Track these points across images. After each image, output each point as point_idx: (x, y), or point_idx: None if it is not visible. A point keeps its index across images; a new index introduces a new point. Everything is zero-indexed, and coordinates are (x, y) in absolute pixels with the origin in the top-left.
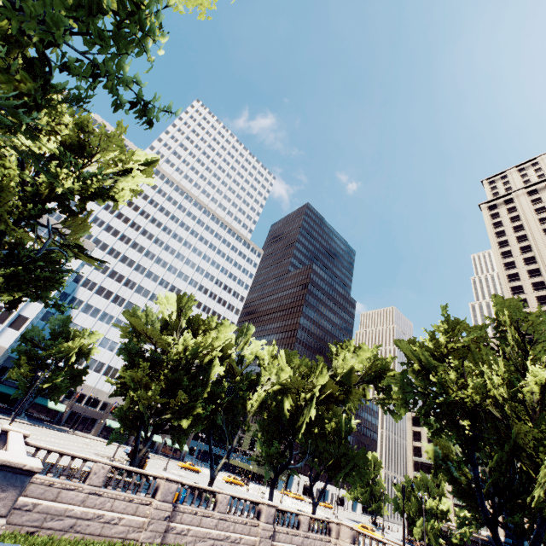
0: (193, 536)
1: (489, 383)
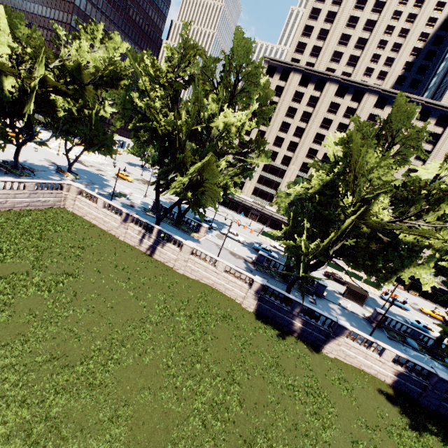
0: None
1: (178, 121)
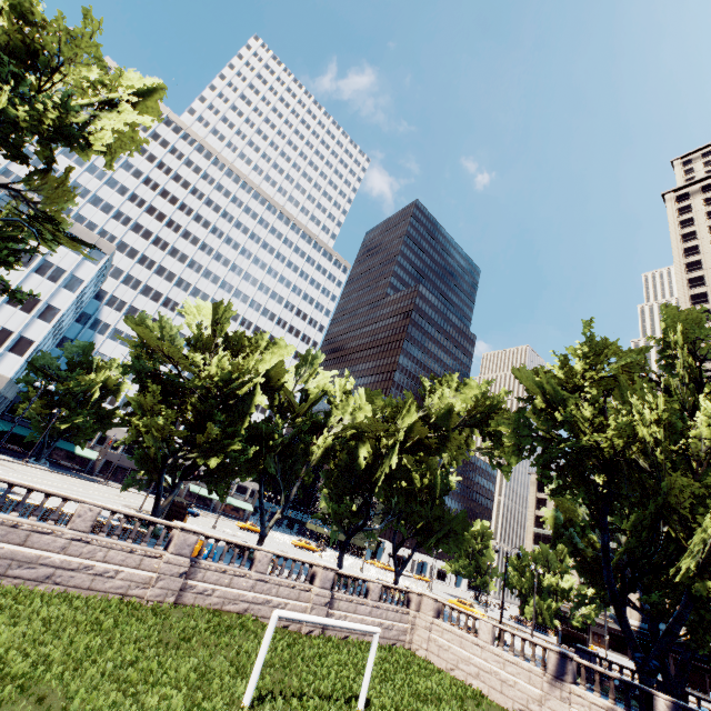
0: (220, 597)
1: (638, 422)
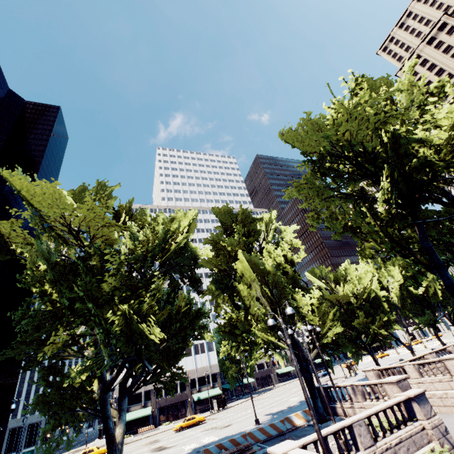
0: None
1: None
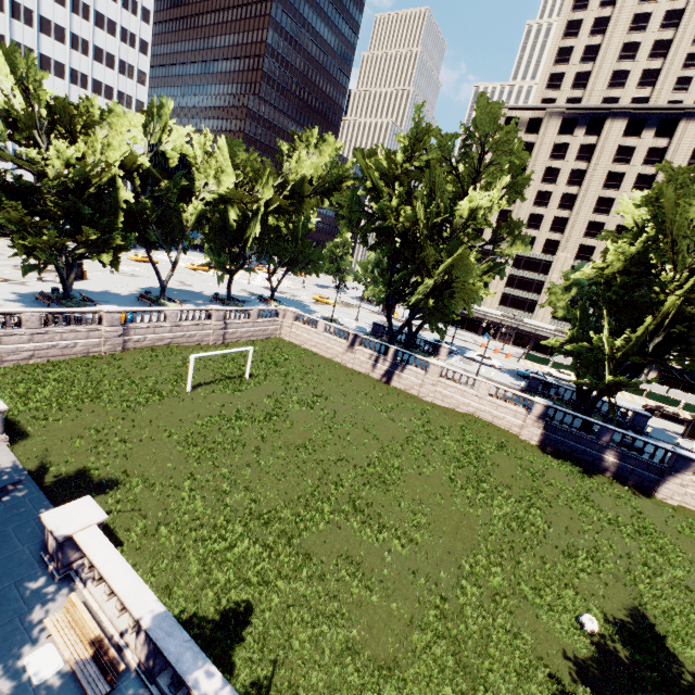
0: (151, 340)
1: (419, 215)
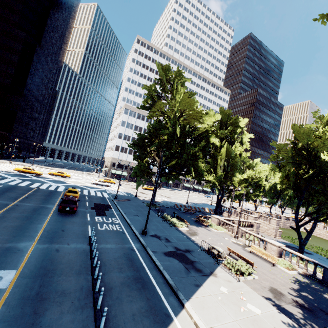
0: None
1: None
